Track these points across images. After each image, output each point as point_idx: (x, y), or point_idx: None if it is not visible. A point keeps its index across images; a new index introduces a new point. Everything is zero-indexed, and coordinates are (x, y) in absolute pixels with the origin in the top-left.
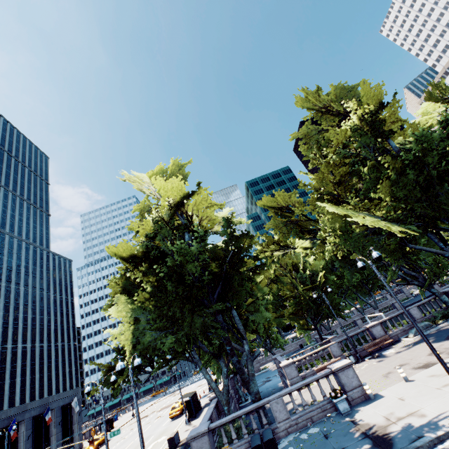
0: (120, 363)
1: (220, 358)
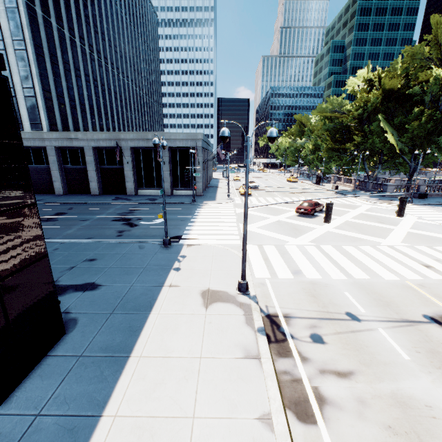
0: (430, 151)
1: (381, 164)
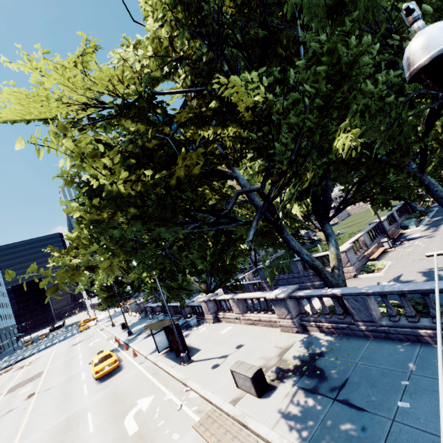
0: None
1: (328, 220)
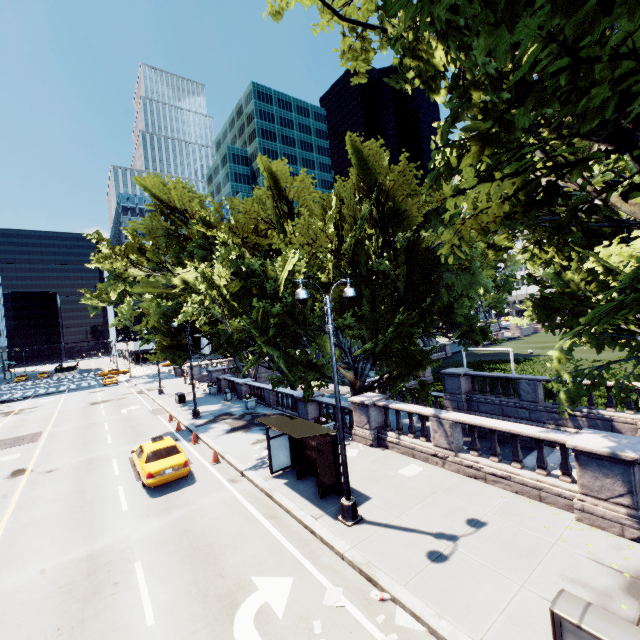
0: None
1: None
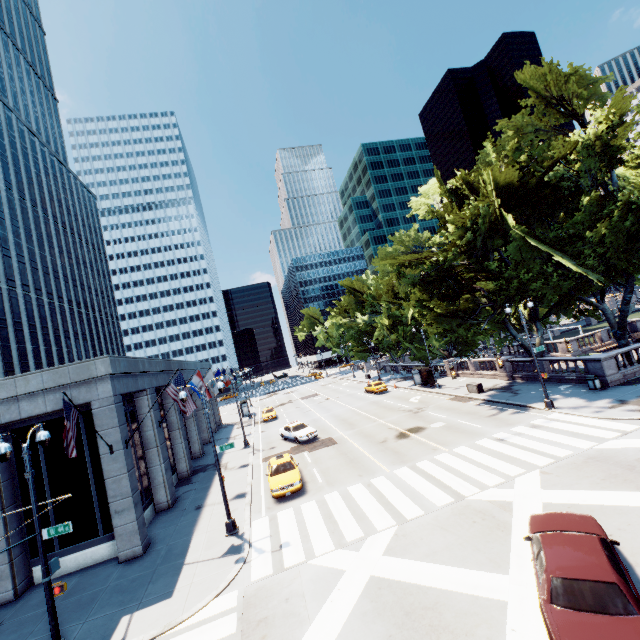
0: None
1: (539, 321)
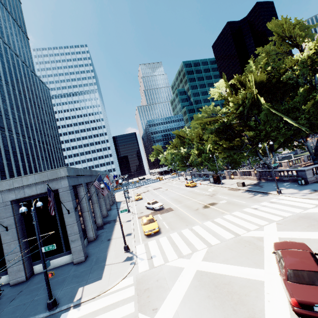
0: None
1: (273, 151)
